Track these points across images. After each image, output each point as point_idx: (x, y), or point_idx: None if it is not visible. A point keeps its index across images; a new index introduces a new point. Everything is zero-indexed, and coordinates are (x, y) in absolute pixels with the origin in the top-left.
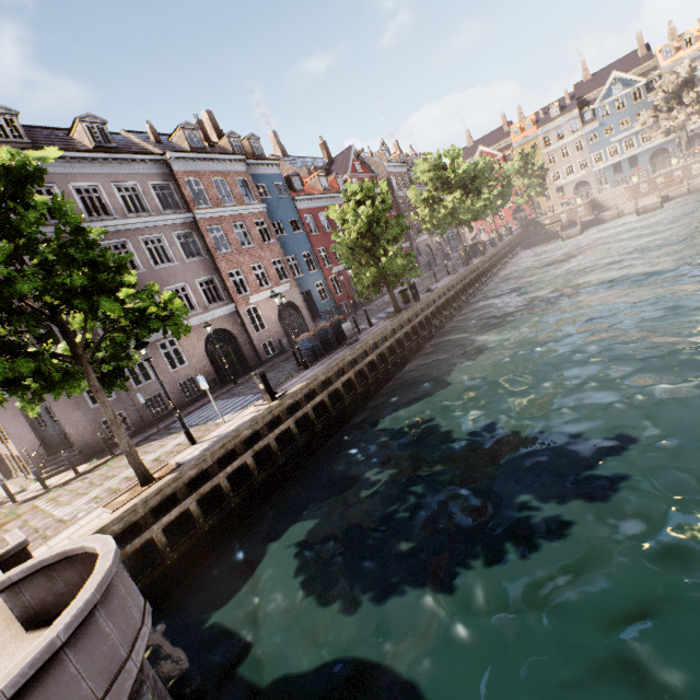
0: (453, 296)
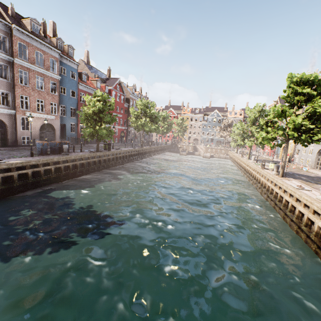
0: (127, 156)
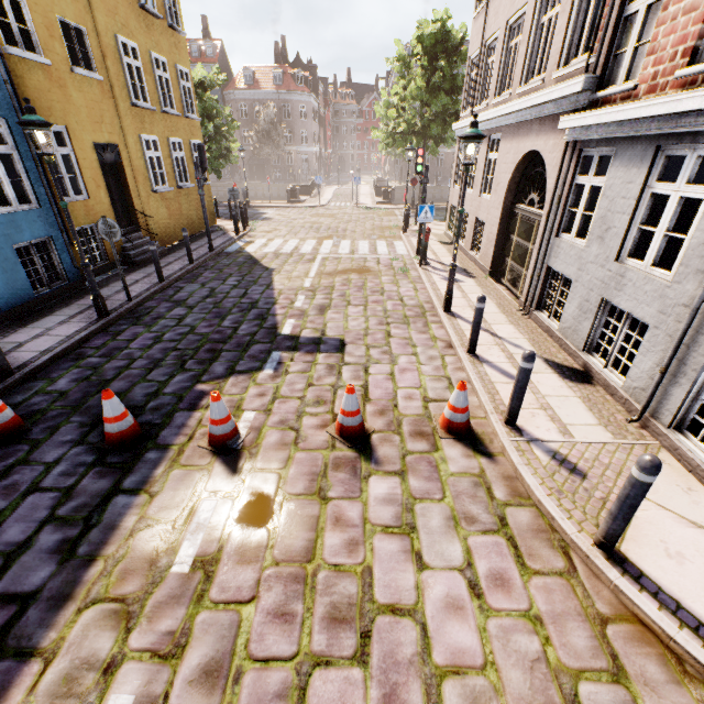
0: None
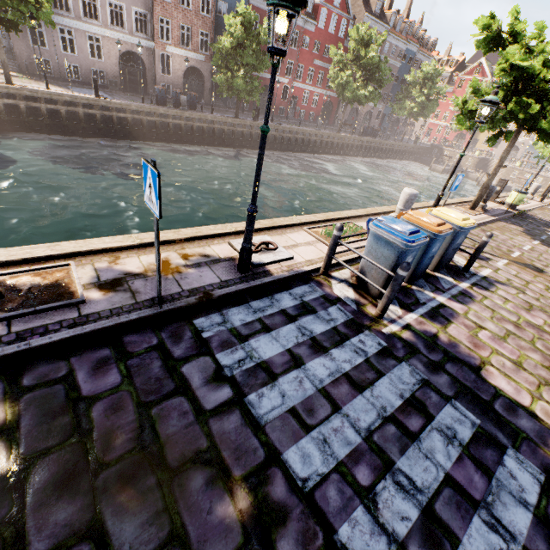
0: (290, 139)
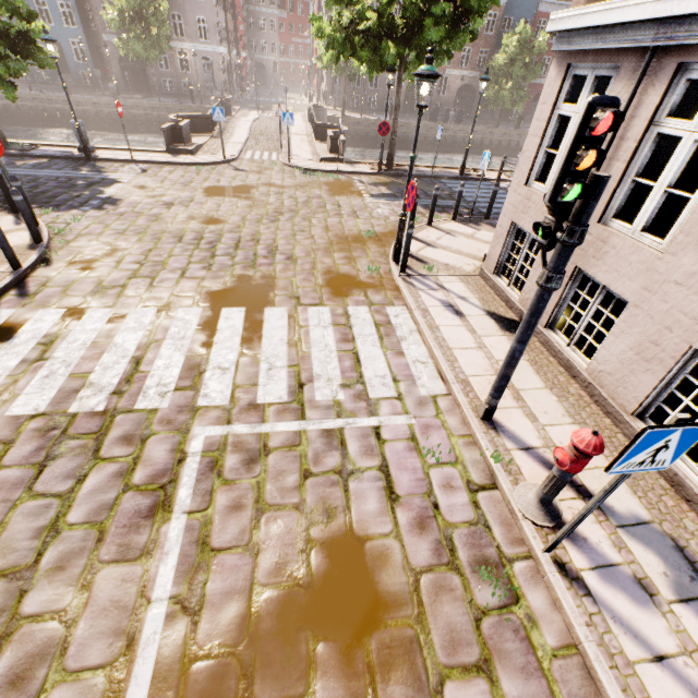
0: None
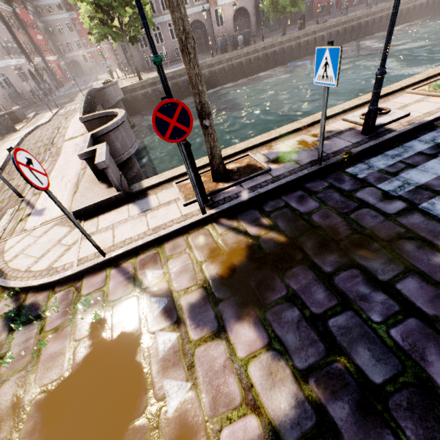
0: (338, 32)
